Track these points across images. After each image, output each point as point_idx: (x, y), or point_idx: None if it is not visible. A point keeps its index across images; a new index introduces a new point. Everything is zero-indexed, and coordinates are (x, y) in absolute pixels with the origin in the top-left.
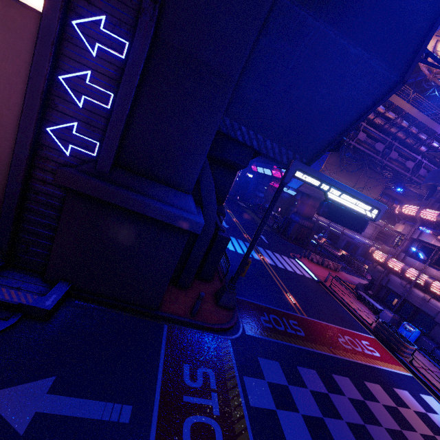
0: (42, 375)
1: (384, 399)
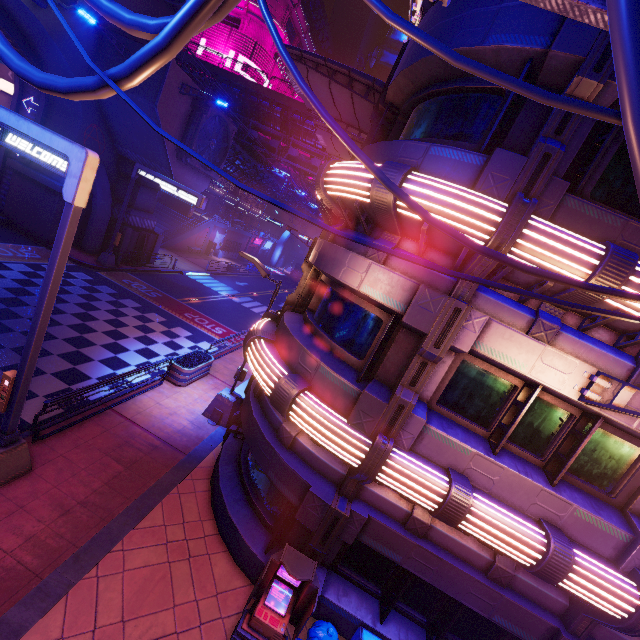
0: None
1: (153, 318)
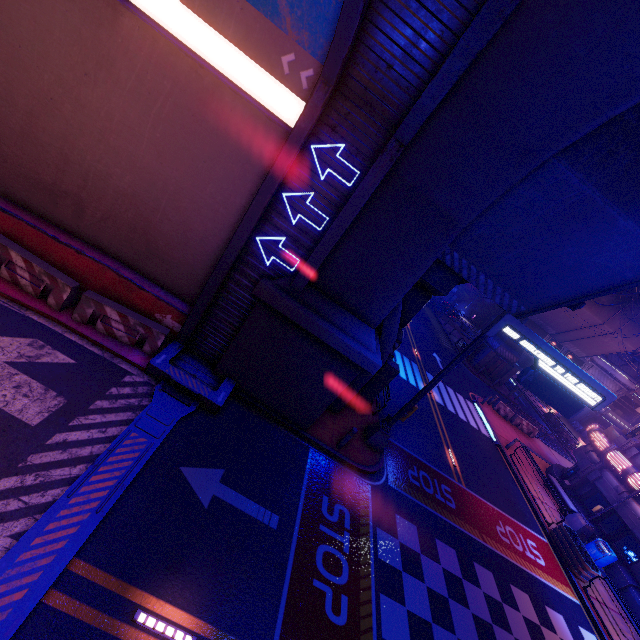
0: (216, 465)
1: (528, 611)
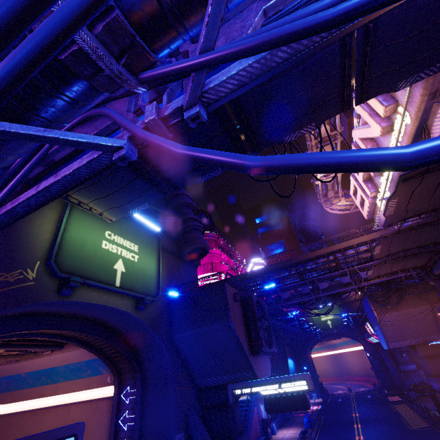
0: None
1: None
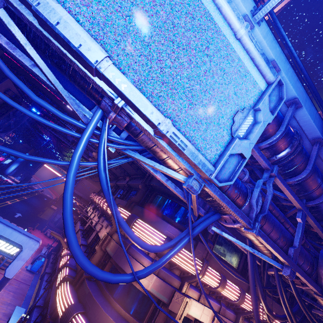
0: None
1: None
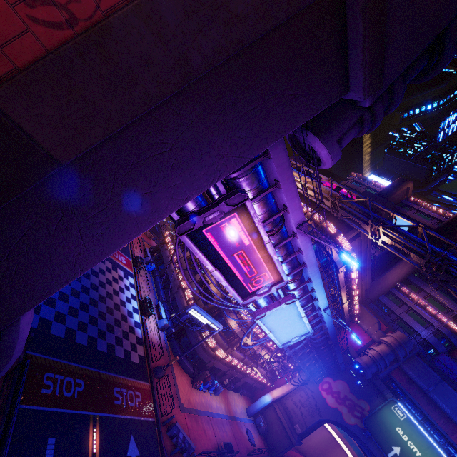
0: None
1: (109, 266)
